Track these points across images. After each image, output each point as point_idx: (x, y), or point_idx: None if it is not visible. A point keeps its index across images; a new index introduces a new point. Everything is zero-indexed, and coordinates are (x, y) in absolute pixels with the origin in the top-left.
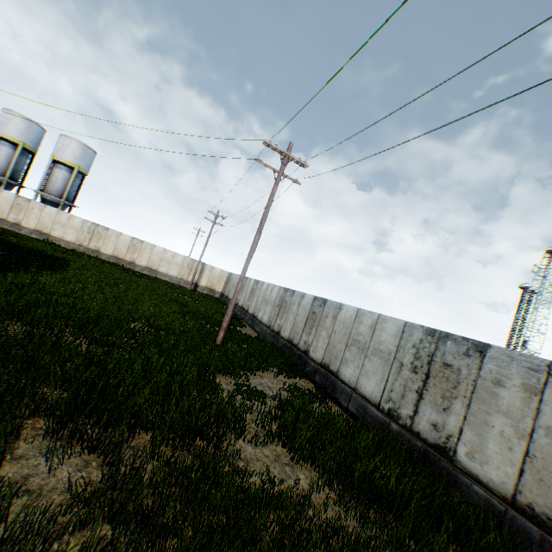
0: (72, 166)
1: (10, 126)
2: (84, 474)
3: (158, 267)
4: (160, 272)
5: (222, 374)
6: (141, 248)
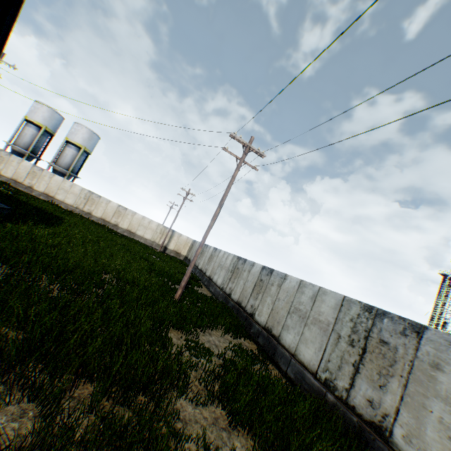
0: (79, 146)
1: (38, 113)
2: (17, 425)
3: (136, 231)
4: (137, 235)
5: (175, 329)
6: (124, 214)
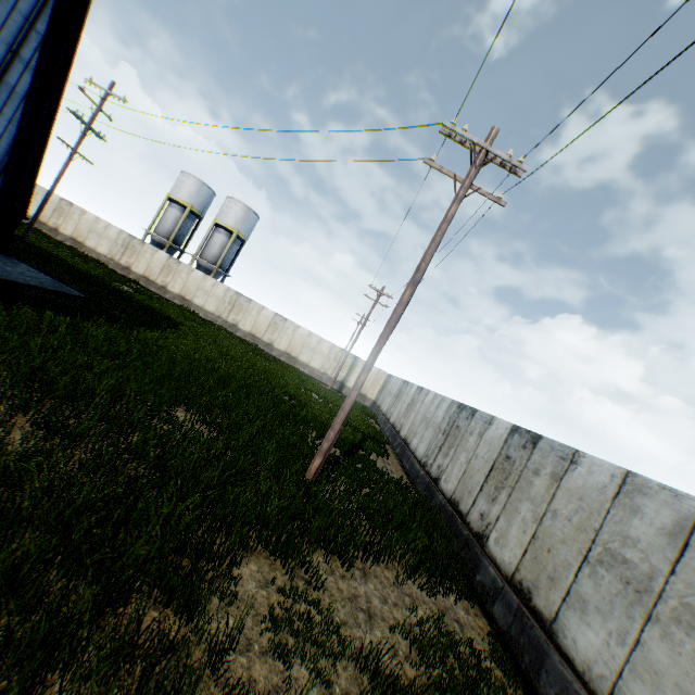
0: (230, 230)
1: (182, 188)
2: None
3: (298, 354)
4: (300, 361)
5: (269, 552)
6: (282, 328)
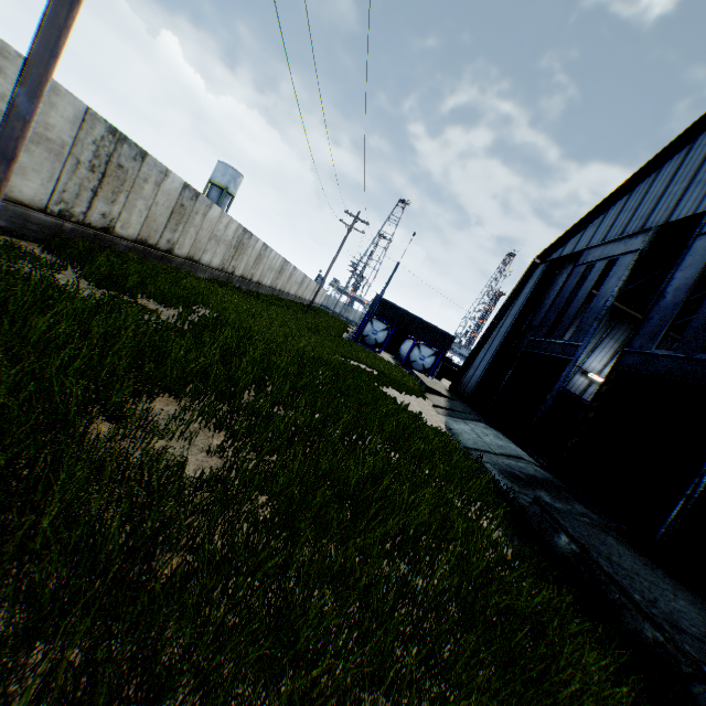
0: None
1: None
2: None
3: None
4: None
5: None
6: None
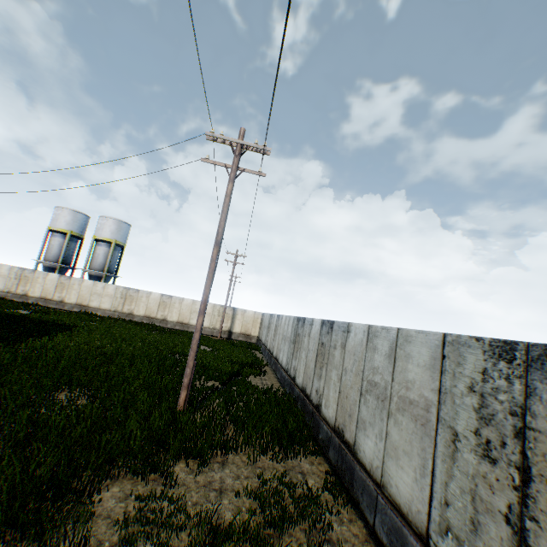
0: (109, 241)
1: (60, 220)
2: None
3: (189, 320)
4: (192, 325)
5: (132, 474)
6: (170, 304)
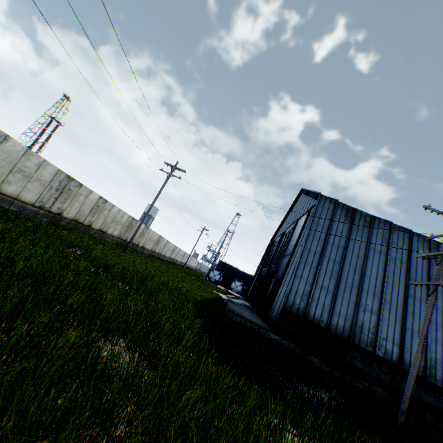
0: None
1: None
2: None
3: None
4: None
5: None
6: None
